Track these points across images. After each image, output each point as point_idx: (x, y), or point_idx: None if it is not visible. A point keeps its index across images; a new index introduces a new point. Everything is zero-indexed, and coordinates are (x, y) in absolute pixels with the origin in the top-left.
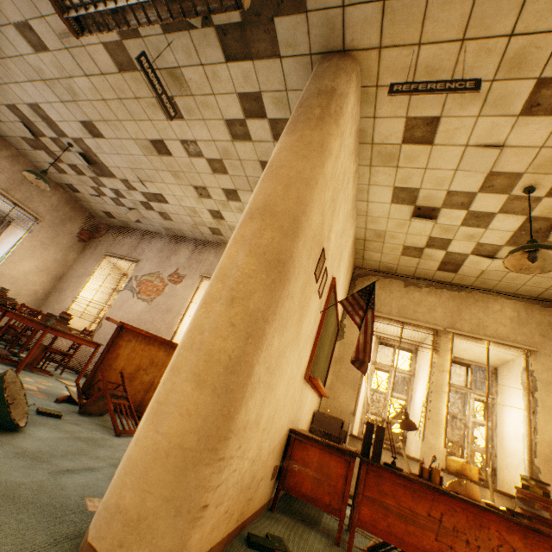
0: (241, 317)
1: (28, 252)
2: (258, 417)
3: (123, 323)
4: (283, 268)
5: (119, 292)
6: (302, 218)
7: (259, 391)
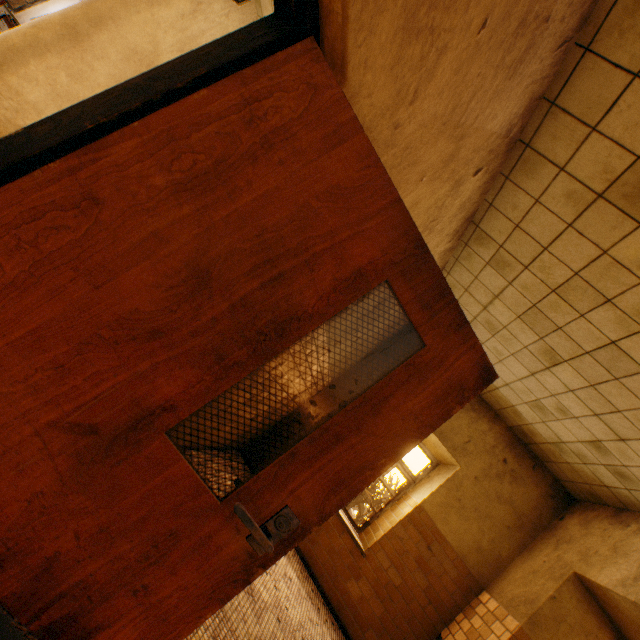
0: (31, 35)
1: None
2: (39, 108)
3: None
4: (76, 36)
5: None
6: (109, 22)
7: (38, 89)
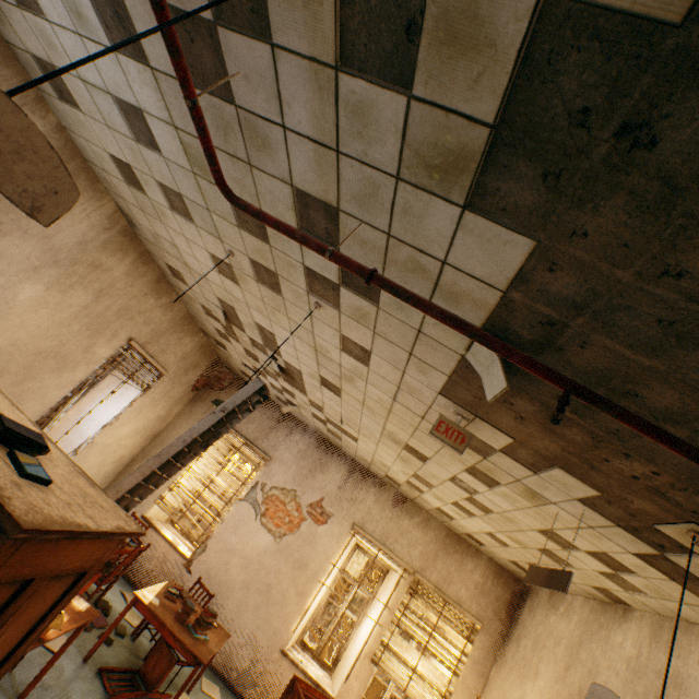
0: None
1: (135, 412)
2: None
3: (297, 679)
4: None
5: (236, 501)
6: None
7: None
